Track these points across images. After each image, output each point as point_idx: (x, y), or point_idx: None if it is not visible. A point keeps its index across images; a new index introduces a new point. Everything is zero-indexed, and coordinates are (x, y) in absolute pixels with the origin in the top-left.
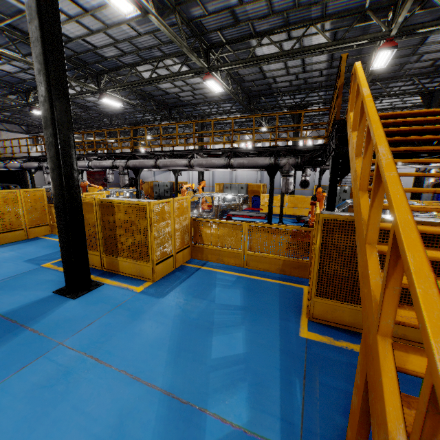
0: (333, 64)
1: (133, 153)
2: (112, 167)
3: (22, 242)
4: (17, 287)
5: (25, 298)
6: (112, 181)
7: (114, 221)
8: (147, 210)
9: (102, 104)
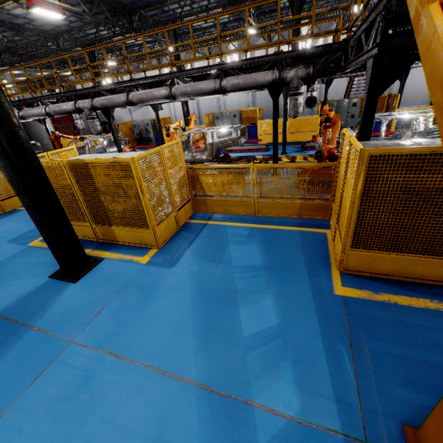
0: None
1: (96, 88)
2: (75, 111)
3: (0, 218)
4: (7, 276)
5: (20, 289)
6: (83, 128)
7: (95, 186)
8: (131, 168)
9: (36, 19)
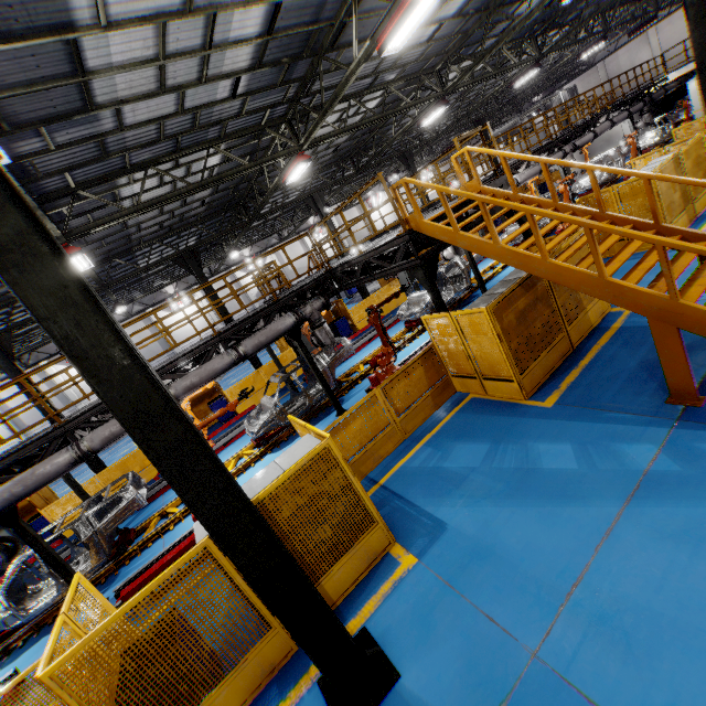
0: (218, 189)
1: None
2: None
3: None
4: None
5: None
6: None
7: (279, 532)
8: (333, 450)
9: None
